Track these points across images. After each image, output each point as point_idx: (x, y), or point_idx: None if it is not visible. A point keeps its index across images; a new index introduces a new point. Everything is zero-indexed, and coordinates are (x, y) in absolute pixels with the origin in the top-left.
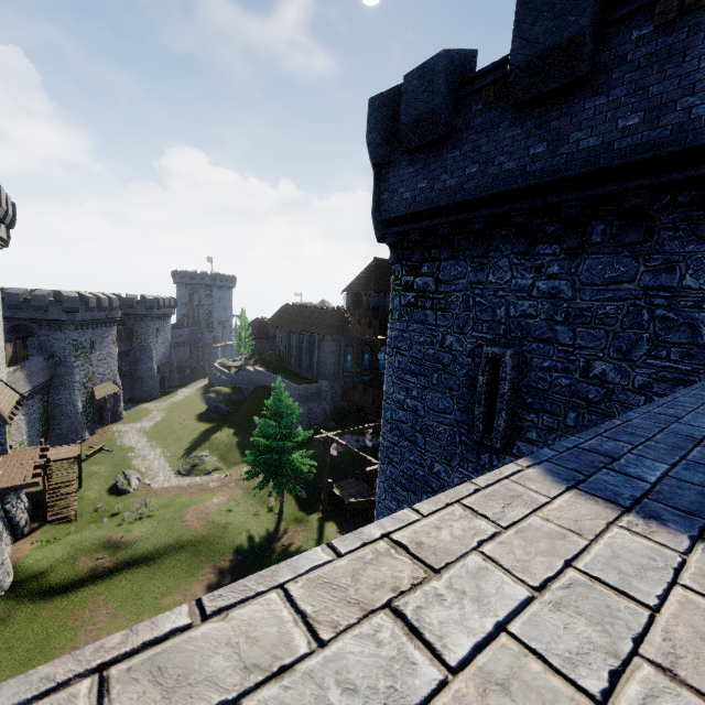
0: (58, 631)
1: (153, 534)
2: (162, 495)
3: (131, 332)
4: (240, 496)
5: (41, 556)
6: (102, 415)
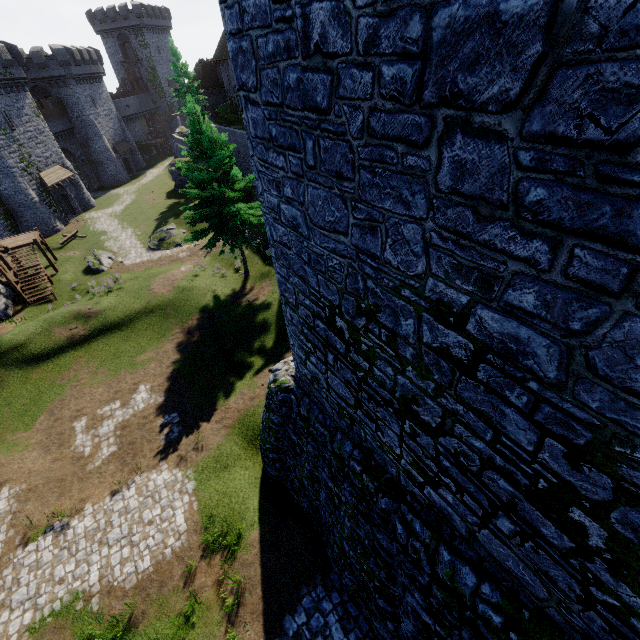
0: (48, 388)
1: (122, 304)
2: (133, 270)
3: (61, 104)
4: (207, 262)
5: (18, 332)
6: (70, 205)
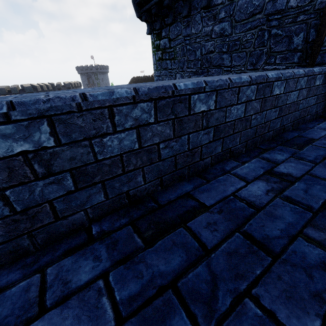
0: None
1: None
2: None
3: None
4: None
5: None
6: None
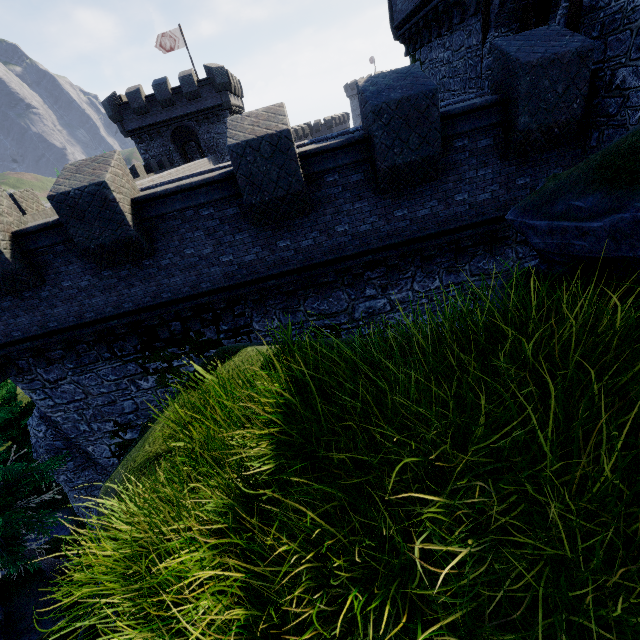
0: None
1: None
2: None
3: None
4: None
5: None
6: None
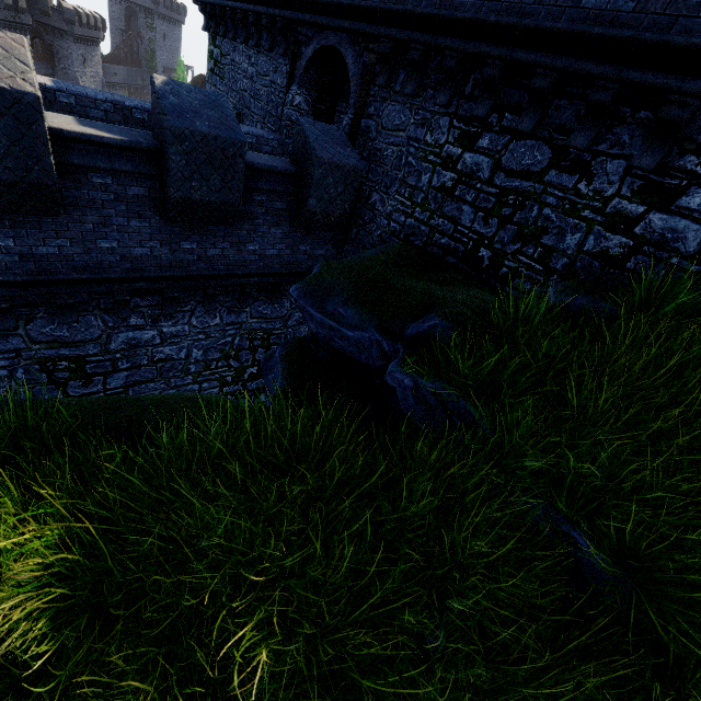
0: None
1: None
2: None
3: (51, 50)
4: None
5: None
6: None
